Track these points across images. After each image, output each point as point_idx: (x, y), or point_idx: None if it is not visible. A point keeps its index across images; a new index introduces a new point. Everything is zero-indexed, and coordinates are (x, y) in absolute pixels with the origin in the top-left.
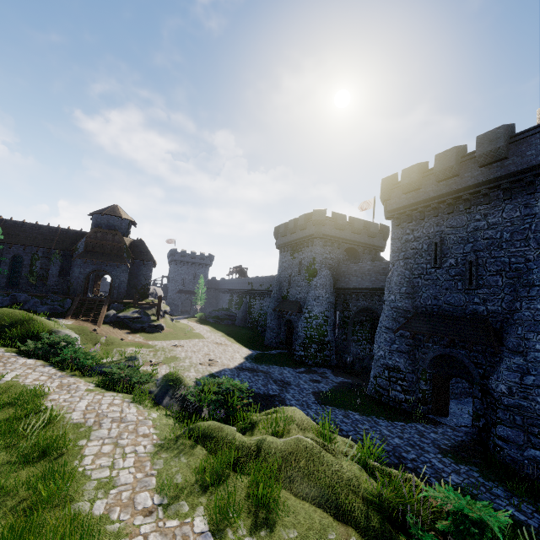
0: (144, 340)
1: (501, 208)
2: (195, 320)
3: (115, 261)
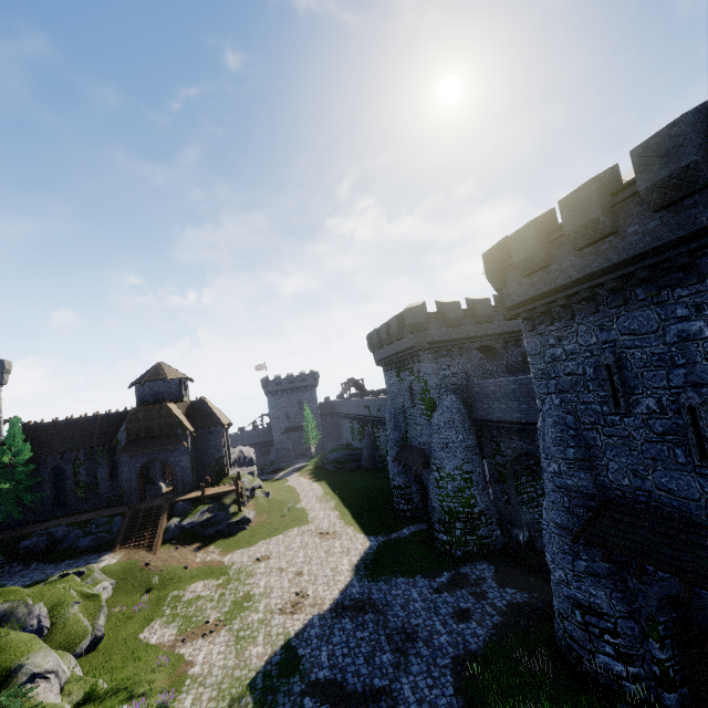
0: (220, 554)
1: None
2: (309, 471)
3: (167, 444)
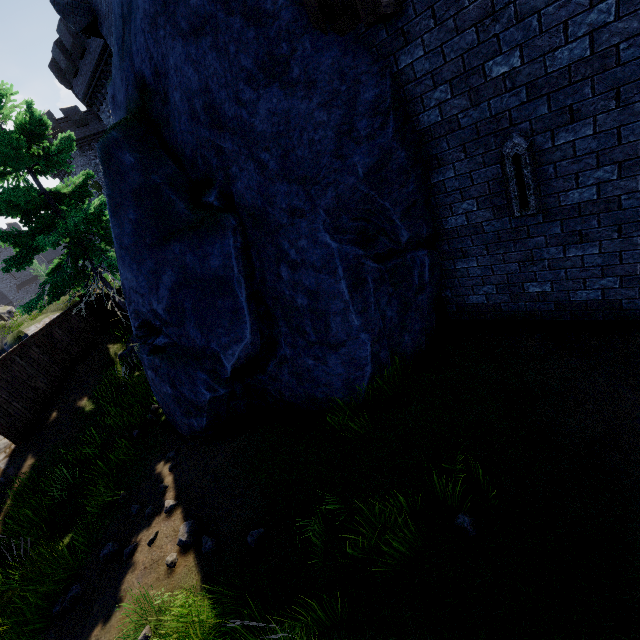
0: None
1: None
2: None
3: None
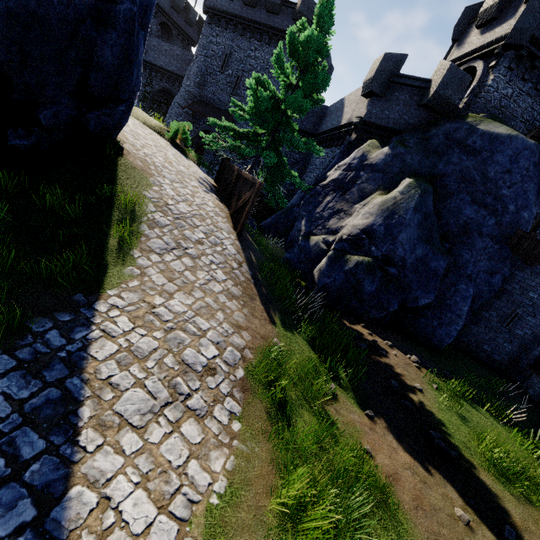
0: None
1: (264, 49)
2: None
3: None
